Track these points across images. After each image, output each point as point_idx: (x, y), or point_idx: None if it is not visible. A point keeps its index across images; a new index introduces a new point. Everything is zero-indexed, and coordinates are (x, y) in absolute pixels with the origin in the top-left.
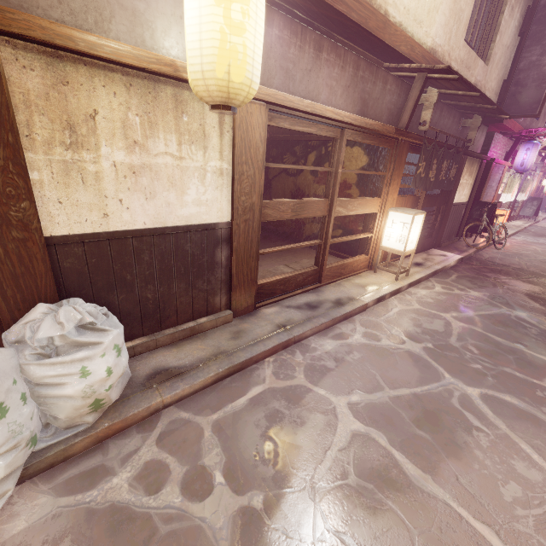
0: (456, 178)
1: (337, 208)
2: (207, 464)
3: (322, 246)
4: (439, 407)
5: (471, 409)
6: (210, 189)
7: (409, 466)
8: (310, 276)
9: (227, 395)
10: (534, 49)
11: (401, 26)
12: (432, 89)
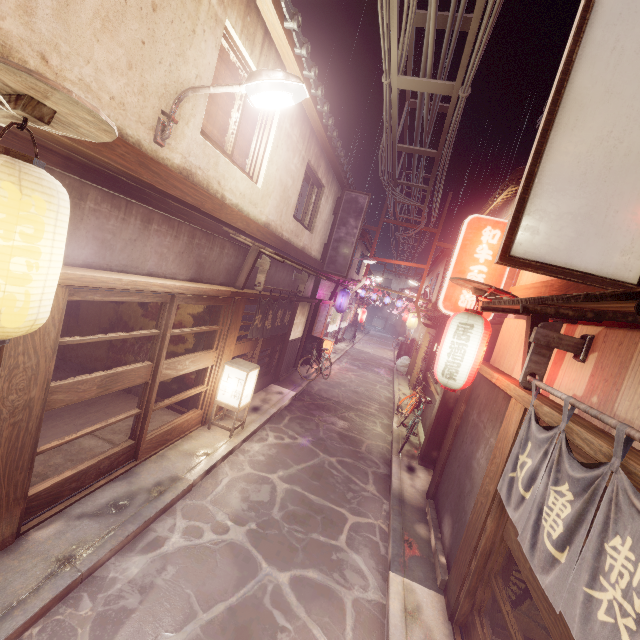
0: (291, 320)
1: (164, 372)
2: None
3: (142, 416)
4: (252, 615)
5: (280, 603)
6: None
7: None
8: (122, 456)
9: None
10: (342, 229)
11: (238, 207)
12: (266, 257)
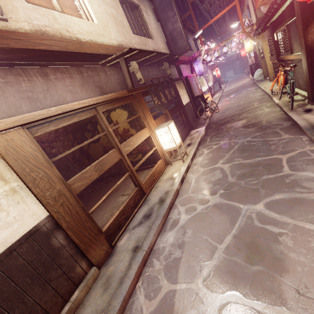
0: (177, 94)
1: (124, 149)
2: None
3: (132, 175)
4: (252, 235)
5: (267, 221)
6: (12, 208)
7: (267, 309)
8: (137, 195)
9: None
10: (168, 24)
11: (92, 41)
12: (132, 62)
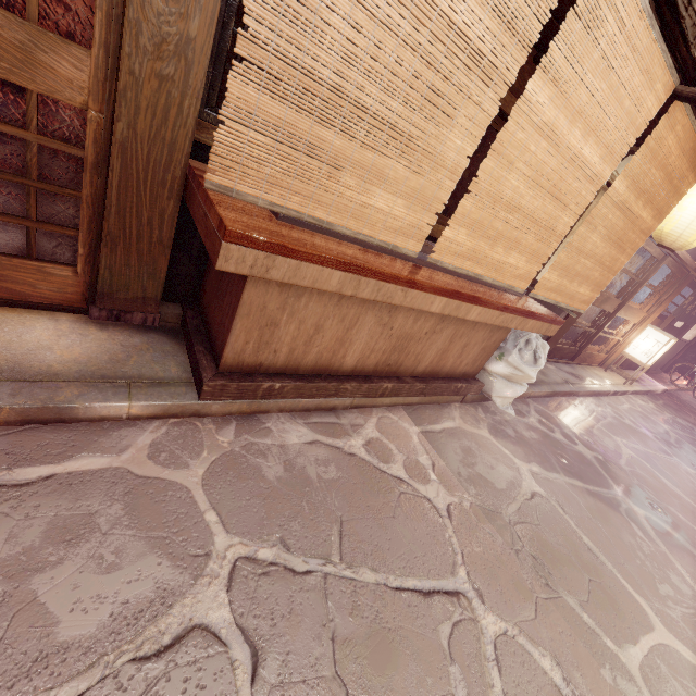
0: None
1: (622, 310)
2: (567, 433)
3: (592, 334)
4: (673, 467)
5: (692, 476)
6: None
7: (665, 480)
8: (570, 353)
9: (553, 406)
10: None
11: None
12: None
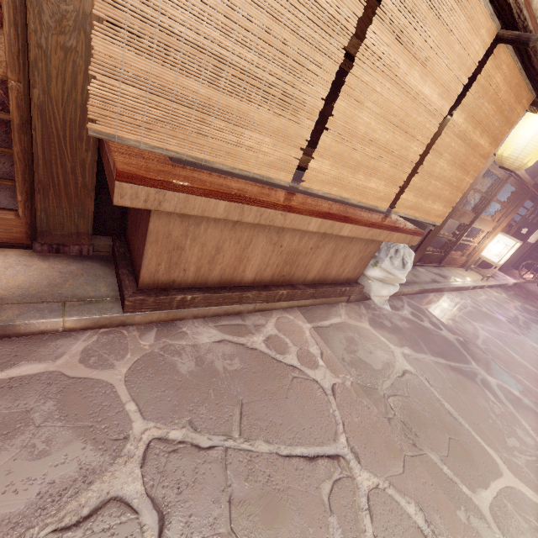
0: None
1: (476, 222)
2: (434, 321)
3: (454, 242)
4: (521, 343)
5: (536, 350)
6: None
7: (514, 354)
8: (437, 258)
9: (423, 301)
10: None
11: None
12: None
